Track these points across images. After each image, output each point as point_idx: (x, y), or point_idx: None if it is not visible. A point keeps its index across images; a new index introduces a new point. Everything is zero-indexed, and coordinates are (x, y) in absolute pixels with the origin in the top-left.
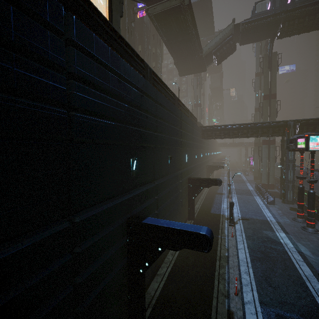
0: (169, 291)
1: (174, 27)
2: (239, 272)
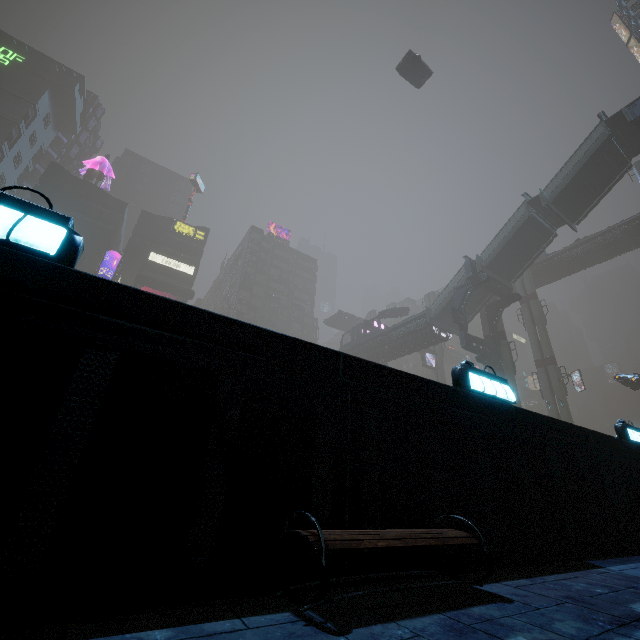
0: None
1: None
2: None
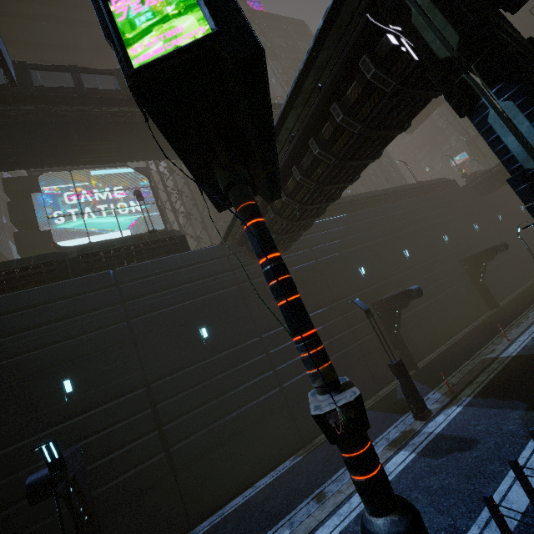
0: (442, 355)
1: None
2: (527, 328)
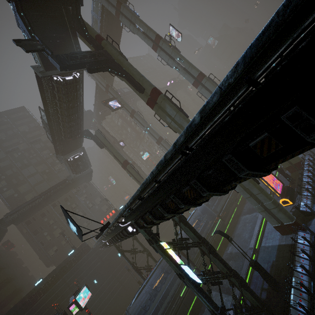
0: None
1: (31, 212)
2: None
